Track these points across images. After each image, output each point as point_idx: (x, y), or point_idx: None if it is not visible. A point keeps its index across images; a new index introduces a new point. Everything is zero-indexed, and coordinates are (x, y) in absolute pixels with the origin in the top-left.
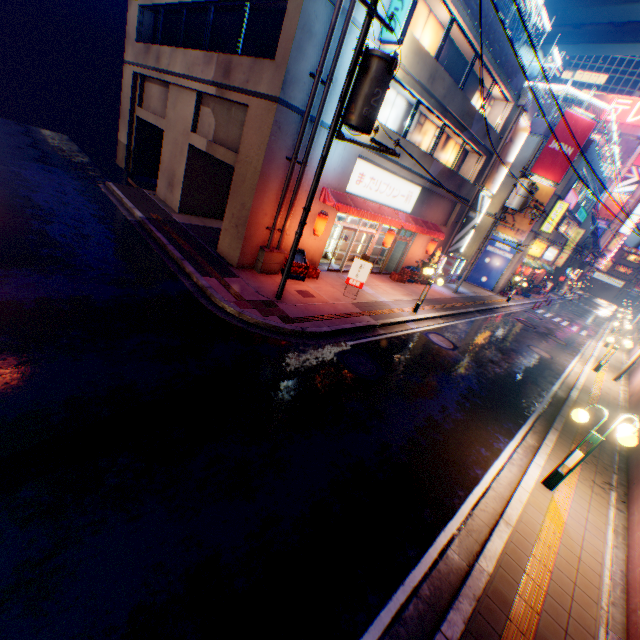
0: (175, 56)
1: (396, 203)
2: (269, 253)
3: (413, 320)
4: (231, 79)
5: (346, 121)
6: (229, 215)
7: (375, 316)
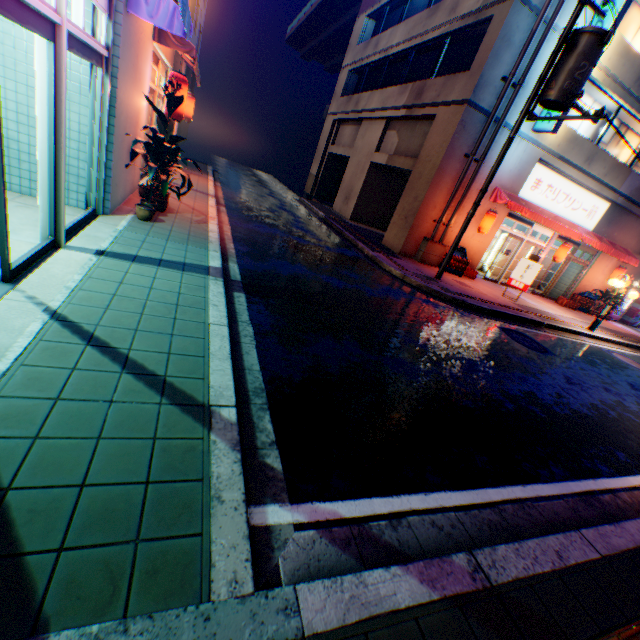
0: (372, 97)
1: (574, 217)
2: (431, 243)
3: (588, 335)
4: (421, 99)
5: (542, 98)
6: (399, 210)
7: (540, 317)
